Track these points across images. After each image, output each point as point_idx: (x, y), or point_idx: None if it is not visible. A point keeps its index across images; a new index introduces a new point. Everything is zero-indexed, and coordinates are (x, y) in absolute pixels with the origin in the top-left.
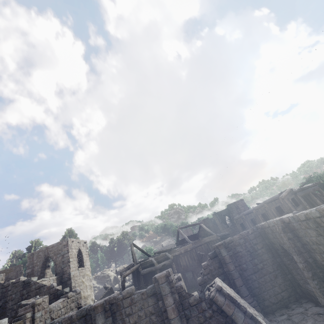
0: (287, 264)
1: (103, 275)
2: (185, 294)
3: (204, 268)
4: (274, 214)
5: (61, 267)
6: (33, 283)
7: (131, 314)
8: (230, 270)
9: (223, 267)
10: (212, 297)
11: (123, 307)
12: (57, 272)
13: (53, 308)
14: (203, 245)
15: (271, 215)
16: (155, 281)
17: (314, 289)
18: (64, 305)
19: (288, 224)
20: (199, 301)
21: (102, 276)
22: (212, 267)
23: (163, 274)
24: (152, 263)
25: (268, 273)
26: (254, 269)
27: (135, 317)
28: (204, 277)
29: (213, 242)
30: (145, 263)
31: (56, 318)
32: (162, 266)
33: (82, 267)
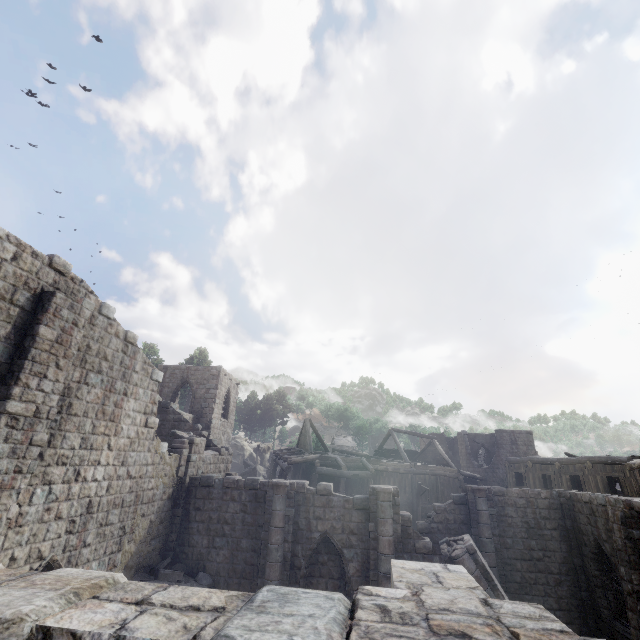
0: (593, 575)
1: (235, 442)
2: (411, 532)
3: (437, 511)
4: (598, 487)
5: (201, 405)
6: (172, 411)
7: (323, 518)
8: (482, 535)
9: (470, 525)
10: (456, 556)
11: (313, 504)
12: (194, 410)
13: (205, 458)
14: (429, 476)
15: (590, 485)
16: (372, 492)
17: (634, 630)
18: (214, 460)
19: (638, 515)
20: (431, 552)
21: (233, 443)
22: (451, 516)
23: (390, 490)
24: (335, 463)
25: (547, 571)
26: (525, 554)
27: (326, 525)
28: (432, 524)
29: (447, 480)
30: (324, 458)
31: (205, 473)
32: (352, 475)
33: (225, 418)
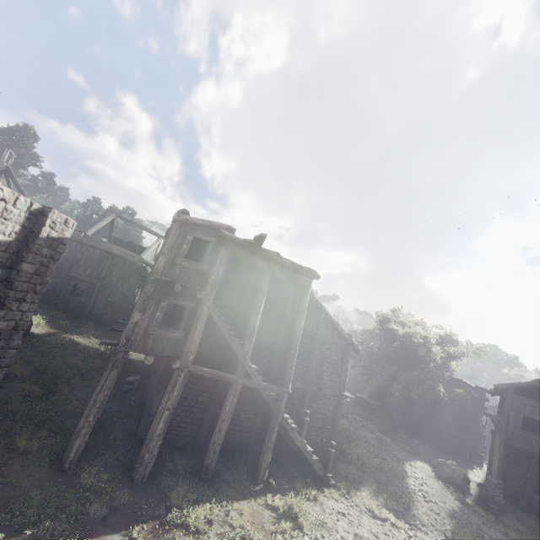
0: None
1: None
2: None
3: None
4: None
5: None
6: None
7: None
8: None
9: None
10: None
11: None
12: None
13: None
14: (101, 251)
15: None
16: None
17: None
18: None
19: None
20: None
21: None
22: None
23: None
24: None
25: None
26: None
27: None
28: None
29: (123, 262)
30: None
31: None
32: None
33: None
